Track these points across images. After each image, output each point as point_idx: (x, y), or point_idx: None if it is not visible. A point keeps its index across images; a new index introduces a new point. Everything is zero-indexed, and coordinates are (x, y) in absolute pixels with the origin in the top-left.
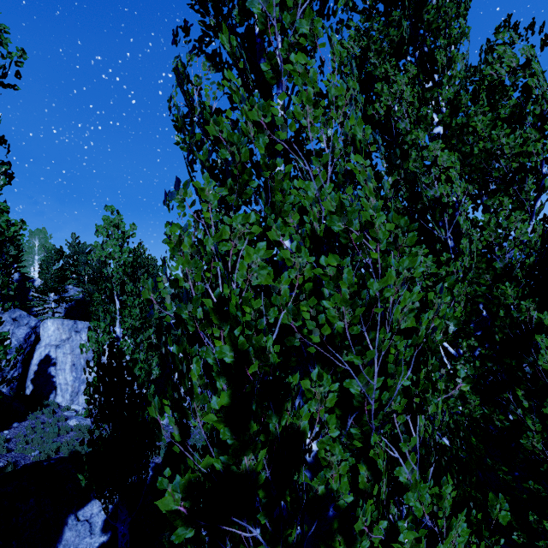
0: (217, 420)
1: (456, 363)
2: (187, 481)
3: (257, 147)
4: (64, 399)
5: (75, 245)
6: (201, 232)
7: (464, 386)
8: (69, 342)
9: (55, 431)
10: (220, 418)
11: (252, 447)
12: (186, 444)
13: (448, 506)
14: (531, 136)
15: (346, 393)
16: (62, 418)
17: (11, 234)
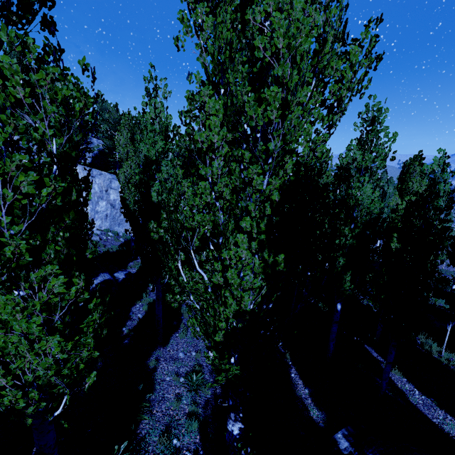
0: None
1: (206, 264)
2: None
3: None
4: None
5: (101, 102)
6: None
7: (82, 284)
8: None
9: None
10: None
11: None
12: None
13: (36, 332)
14: (268, 97)
15: None
16: None
17: None
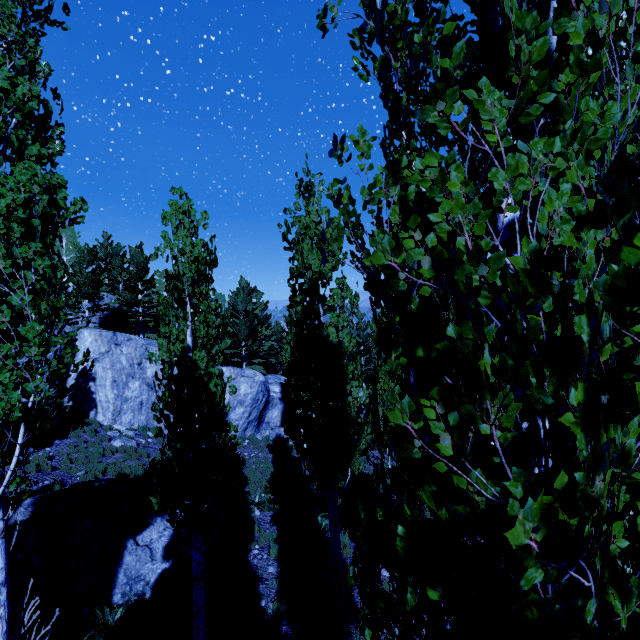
0: (574, 424)
1: None
2: (542, 505)
3: (570, 34)
4: (106, 418)
5: (107, 246)
6: (395, 191)
7: None
8: (109, 356)
9: (99, 451)
10: (576, 421)
11: (603, 465)
12: (241, 474)
13: None
14: None
15: (632, 408)
16: (105, 438)
17: (70, 215)
